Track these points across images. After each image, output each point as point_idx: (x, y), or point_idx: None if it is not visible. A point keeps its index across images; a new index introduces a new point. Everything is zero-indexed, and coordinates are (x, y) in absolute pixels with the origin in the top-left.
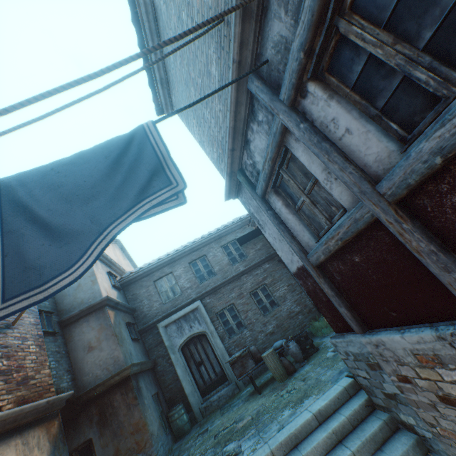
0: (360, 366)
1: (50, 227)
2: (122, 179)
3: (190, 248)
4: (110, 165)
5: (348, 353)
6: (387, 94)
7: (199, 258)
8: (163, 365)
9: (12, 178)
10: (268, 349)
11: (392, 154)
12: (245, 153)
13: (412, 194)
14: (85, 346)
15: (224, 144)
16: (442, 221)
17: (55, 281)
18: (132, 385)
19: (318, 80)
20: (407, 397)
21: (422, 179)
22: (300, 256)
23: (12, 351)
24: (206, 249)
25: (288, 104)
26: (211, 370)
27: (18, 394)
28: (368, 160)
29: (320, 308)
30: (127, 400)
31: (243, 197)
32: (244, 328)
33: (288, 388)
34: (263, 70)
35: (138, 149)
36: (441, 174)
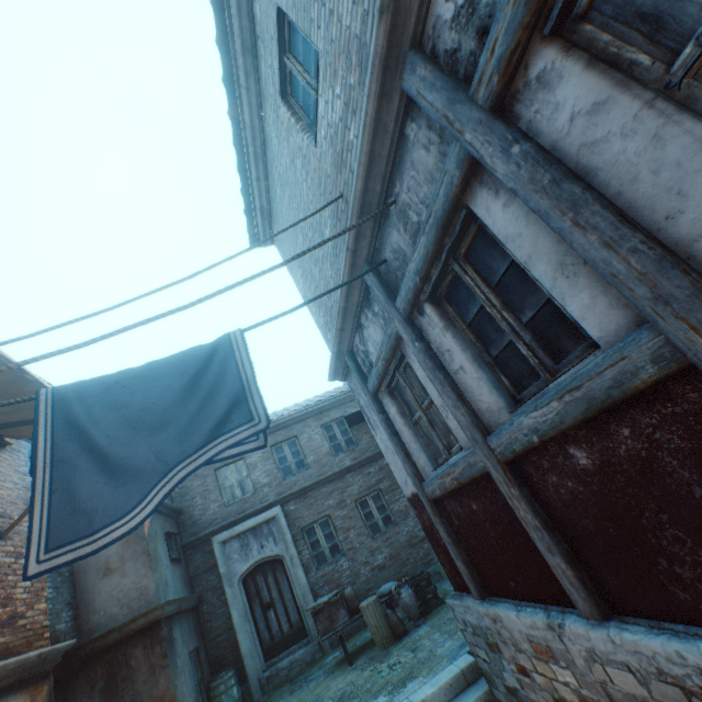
0: (479, 643)
1: (108, 460)
2: (197, 405)
3: (276, 424)
4: (186, 385)
5: (466, 622)
6: (499, 346)
7: (287, 440)
8: (212, 604)
9: (69, 388)
10: (374, 592)
11: (502, 411)
12: (357, 336)
13: (520, 458)
14: (101, 567)
15: (333, 314)
16: (547, 496)
17: (109, 531)
18: (162, 635)
19: (436, 304)
20: (527, 695)
21: (524, 449)
22: (414, 482)
23: (1, 574)
24: (299, 428)
25: (404, 315)
26: (285, 617)
27: (0, 640)
28: (480, 406)
29: (437, 553)
30: (152, 657)
31: (352, 382)
32: (342, 556)
33: (390, 661)
34: (381, 266)
35: (220, 368)
36: (542, 450)
